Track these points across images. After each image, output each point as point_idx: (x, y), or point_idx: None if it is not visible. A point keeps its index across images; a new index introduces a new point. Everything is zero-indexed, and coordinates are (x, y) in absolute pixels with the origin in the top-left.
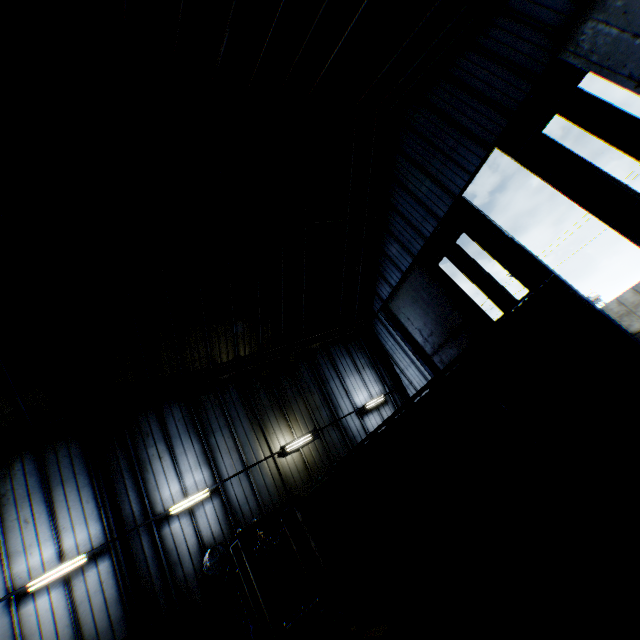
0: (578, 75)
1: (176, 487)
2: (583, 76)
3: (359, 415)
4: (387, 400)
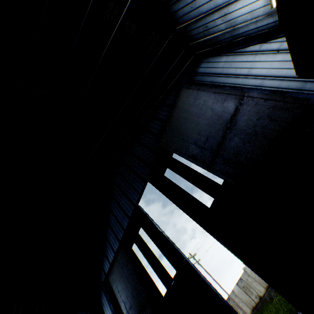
0: (171, 152)
1: None
2: (173, 152)
3: None
4: None
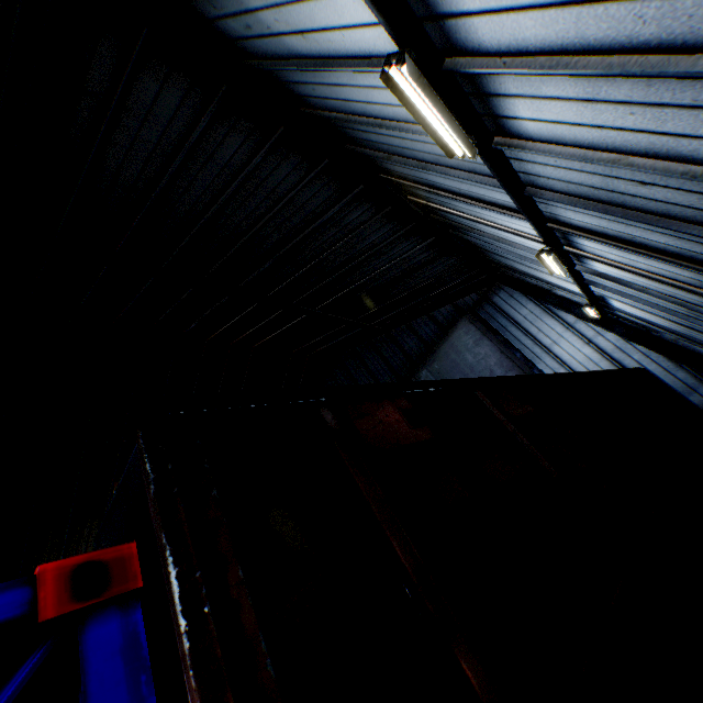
0: None
1: None
2: None
3: None
4: None
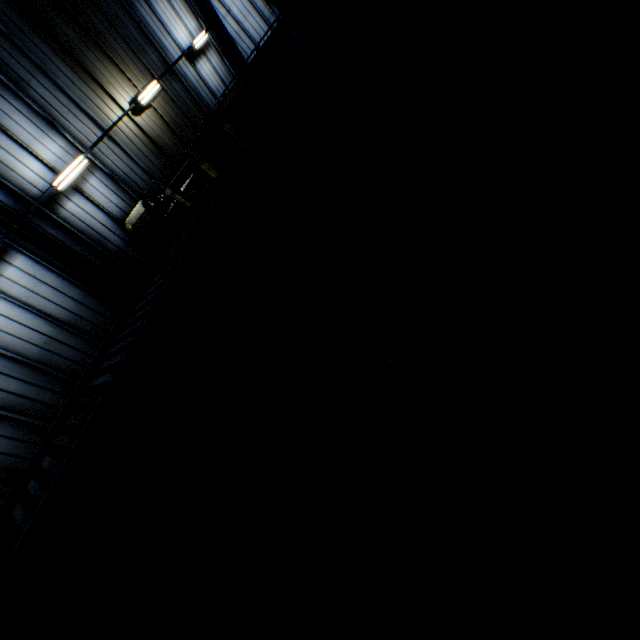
0: None
1: (35, 164)
2: None
3: (190, 62)
4: (208, 43)
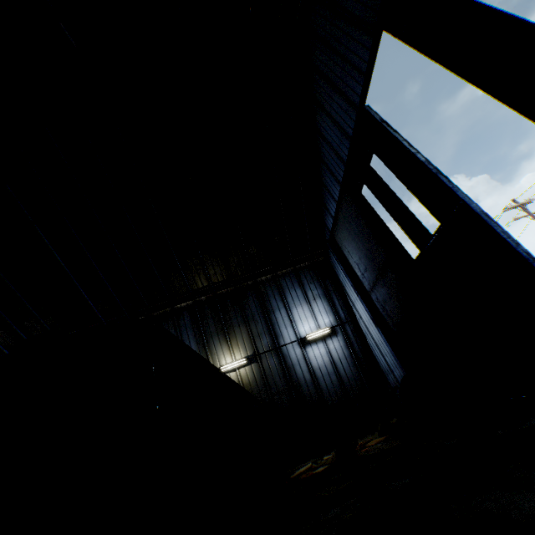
0: None
1: None
2: None
3: (301, 344)
4: (337, 332)
